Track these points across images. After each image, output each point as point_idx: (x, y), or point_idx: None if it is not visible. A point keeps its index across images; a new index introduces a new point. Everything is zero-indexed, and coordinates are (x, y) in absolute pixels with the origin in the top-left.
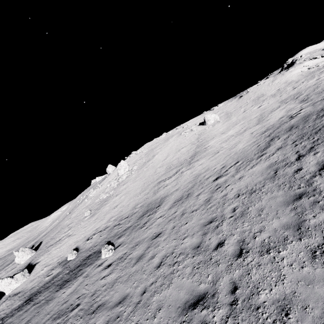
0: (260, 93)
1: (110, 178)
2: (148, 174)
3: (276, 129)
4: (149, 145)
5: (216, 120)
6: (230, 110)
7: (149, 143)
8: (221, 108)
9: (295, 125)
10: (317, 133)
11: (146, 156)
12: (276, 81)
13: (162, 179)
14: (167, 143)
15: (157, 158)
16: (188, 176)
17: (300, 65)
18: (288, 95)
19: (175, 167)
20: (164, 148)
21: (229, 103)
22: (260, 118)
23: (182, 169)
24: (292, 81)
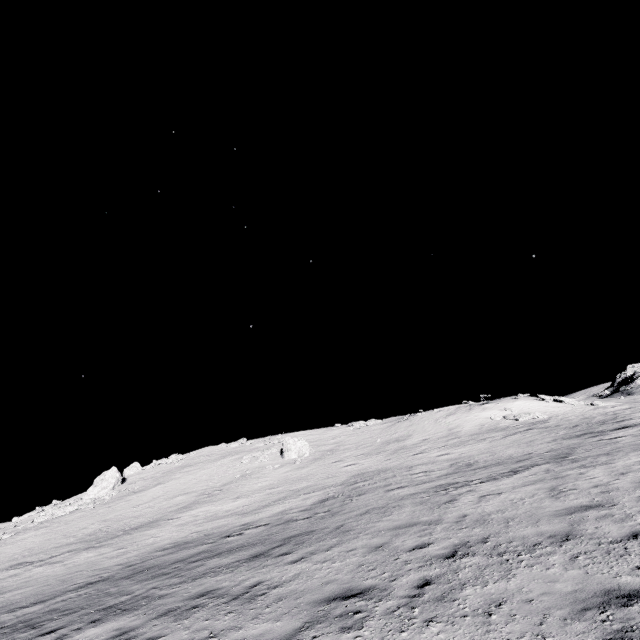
0: (412, 430)
1: (78, 496)
2: (72, 528)
3: (168, 553)
4: (201, 452)
5: (302, 455)
6: (346, 444)
7: (207, 448)
8: (357, 431)
9: (154, 567)
10: (12, 632)
11: (158, 476)
12: (450, 417)
13: (30, 559)
14: (210, 464)
15: (146, 494)
16: (0, 586)
17: (507, 403)
18: (384, 465)
19: (86, 540)
20: (189, 474)
21: (378, 424)
22: (280, 499)
23: (65, 554)
24: (455, 433)
